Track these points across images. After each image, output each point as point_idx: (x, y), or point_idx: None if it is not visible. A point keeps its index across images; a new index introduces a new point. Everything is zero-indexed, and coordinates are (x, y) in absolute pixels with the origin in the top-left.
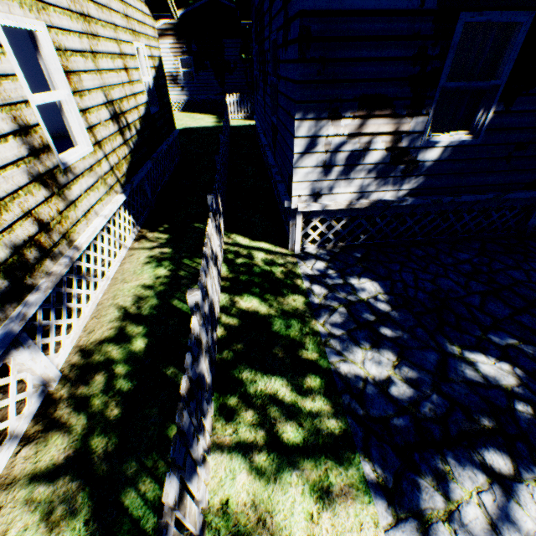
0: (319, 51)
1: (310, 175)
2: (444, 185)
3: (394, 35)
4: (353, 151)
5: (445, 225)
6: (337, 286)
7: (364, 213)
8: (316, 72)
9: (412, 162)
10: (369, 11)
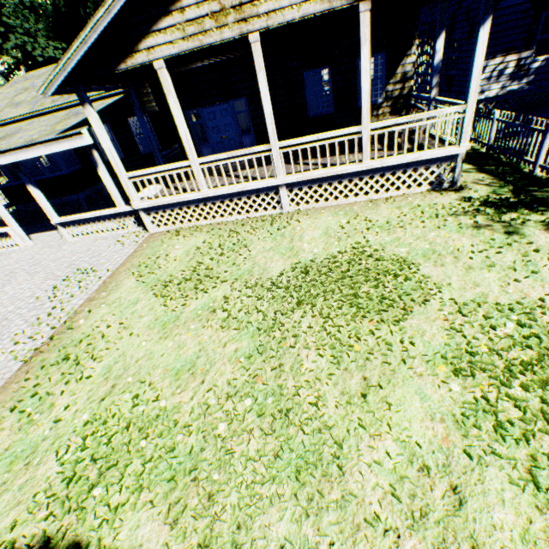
0: (489, 37)
1: (480, 84)
2: (543, 78)
3: (517, 26)
4: (499, 70)
5: (546, 99)
6: None
7: (503, 99)
8: (487, 44)
9: (526, 71)
10: (508, 21)
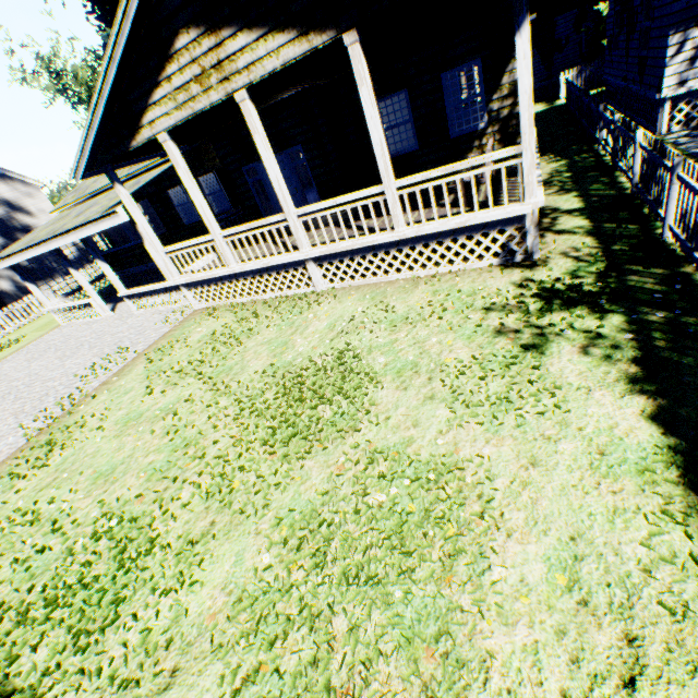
0: None
1: (677, 70)
2: None
3: None
4: None
5: None
6: (697, 135)
7: None
8: (685, 4)
9: None
10: None
